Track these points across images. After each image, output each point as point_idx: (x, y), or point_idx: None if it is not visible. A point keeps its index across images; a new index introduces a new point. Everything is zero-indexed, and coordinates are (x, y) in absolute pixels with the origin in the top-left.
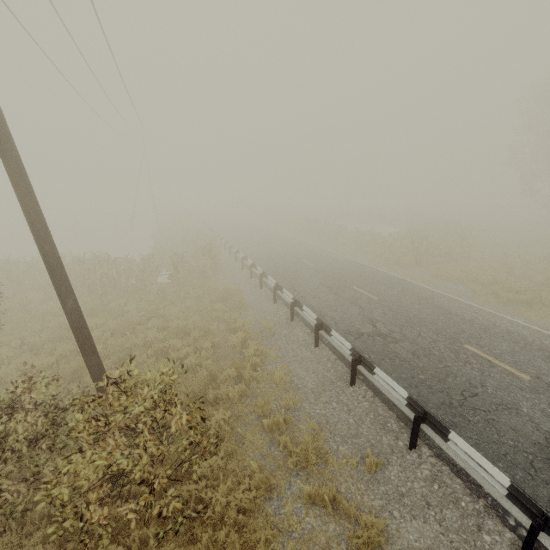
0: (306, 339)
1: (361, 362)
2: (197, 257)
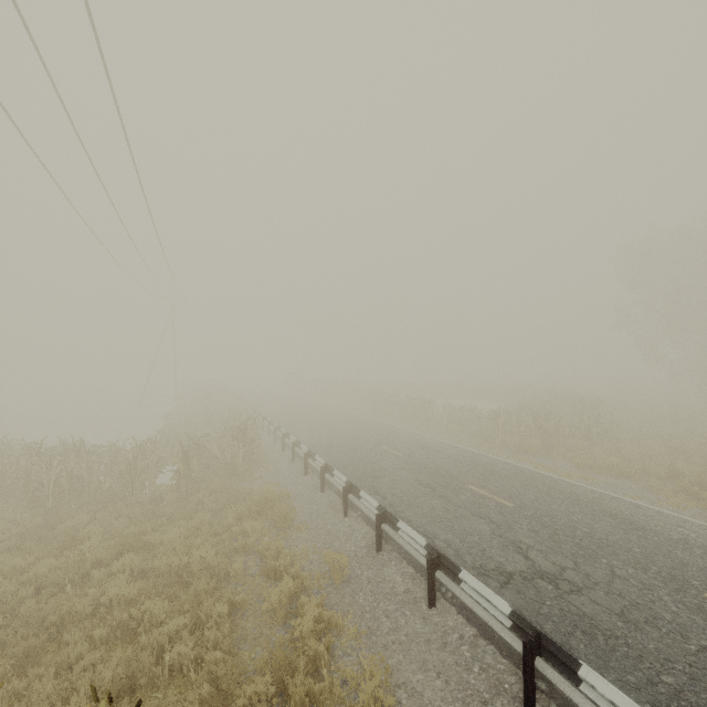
0: (409, 590)
1: (539, 647)
2: (224, 443)
